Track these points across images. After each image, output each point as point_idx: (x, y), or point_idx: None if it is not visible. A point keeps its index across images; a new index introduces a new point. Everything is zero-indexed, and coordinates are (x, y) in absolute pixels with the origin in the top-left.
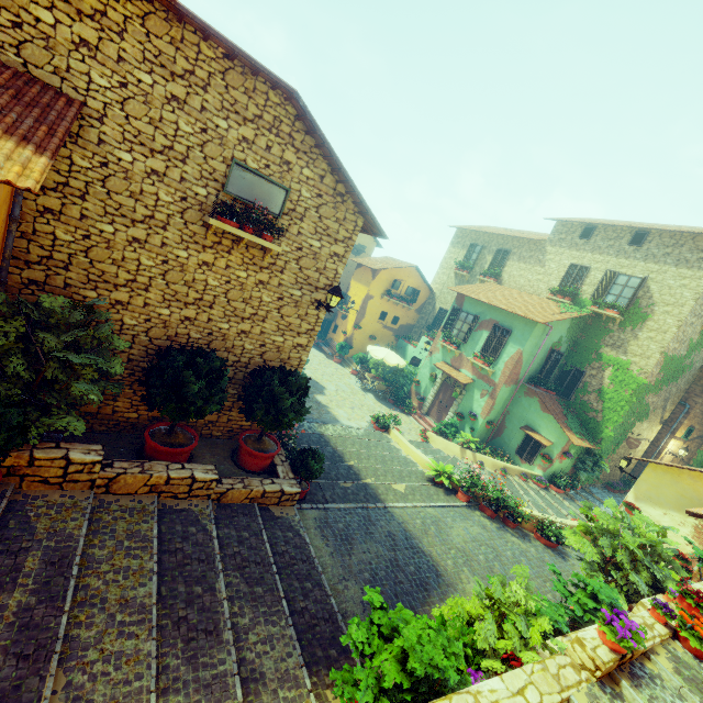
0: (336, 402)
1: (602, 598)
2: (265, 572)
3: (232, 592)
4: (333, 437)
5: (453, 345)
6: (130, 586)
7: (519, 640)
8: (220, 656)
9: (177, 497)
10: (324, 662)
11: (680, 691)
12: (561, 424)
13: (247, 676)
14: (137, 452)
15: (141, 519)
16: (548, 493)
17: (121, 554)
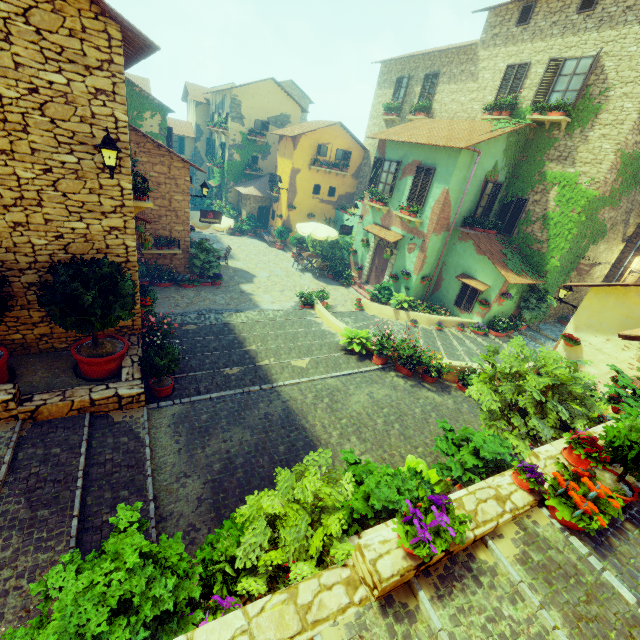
0: (264, 288)
1: (483, 455)
2: (63, 490)
3: (3, 522)
4: (240, 324)
5: (379, 202)
6: None
7: (297, 549)
8: None
9: None
10: None
11: (518, 588)
12: (496, 264)
13: None
14: None
15: None
16: (486, 339)
17: None
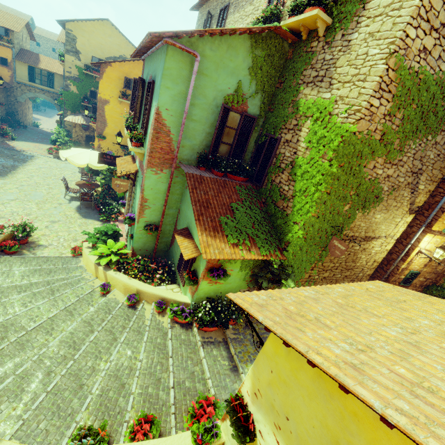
0: None
1: None
2: None
3: None
4: None
5: (127, 129)
6: None
7: None
8: None
9: None
10: None
11: None
12: (201, 223)
13: None
14: None
15: None
16: (182, 335)
17: None
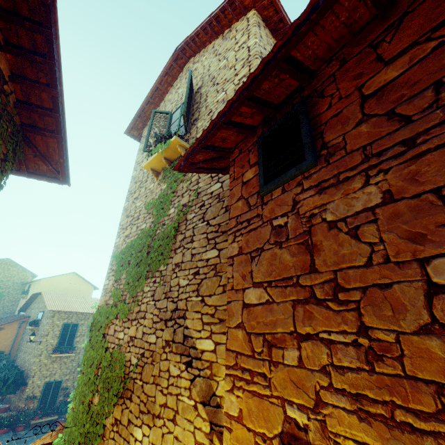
0: None
1: None
2: None
3: None
4: None
5: None
6: None
7: None
8: None
9: None
10: None
11: None
12: None
13: None
14: None
15: None
16: None
17: None
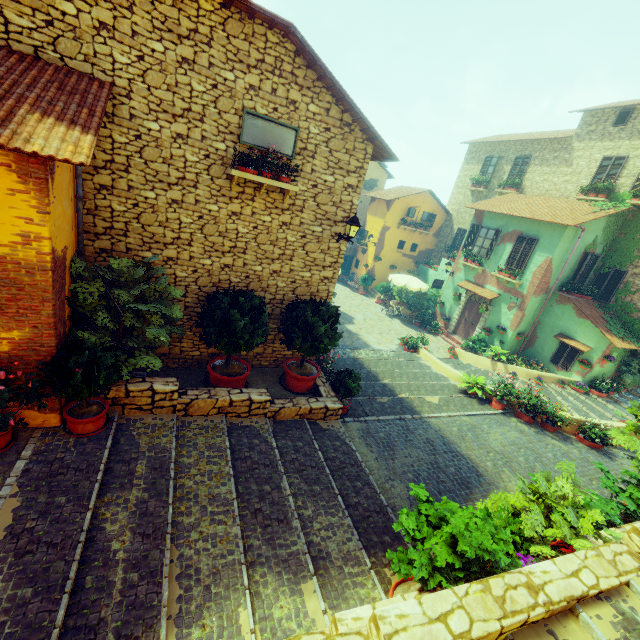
0: (365, 330)
1: None
2: (320, 474)
3: (295, 490)
4: (366, 360)
5: (475, 263)
6: (214, 485)
7: (568, 530)
8: (291, 539)
9: (240, 416)
10: (380, 546)
11: None
12: (601, 328)
13: (316, 555)
14: (204, 382)
15: (214, 434)
16: (589, 398)
17: (204, 461)
